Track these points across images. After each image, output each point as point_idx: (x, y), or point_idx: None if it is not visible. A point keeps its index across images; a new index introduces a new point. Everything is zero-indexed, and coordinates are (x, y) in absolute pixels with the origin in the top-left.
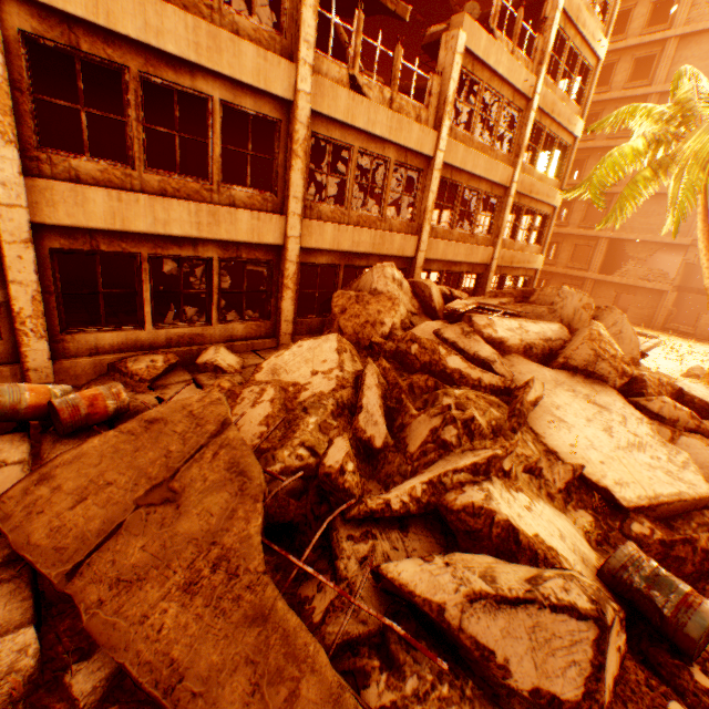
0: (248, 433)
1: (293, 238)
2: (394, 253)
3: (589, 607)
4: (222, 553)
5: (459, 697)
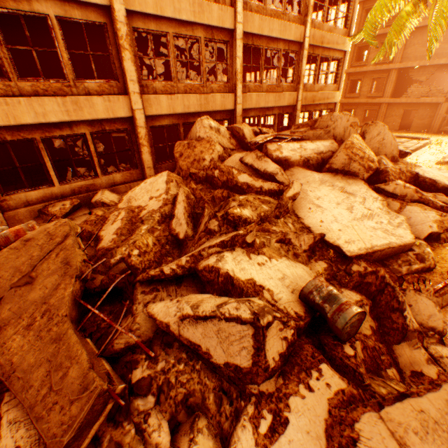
0: (107, 240)
1: (138, 110)
2: (218, 108)
3: (249, 317)
4: (48, 308)
5: (191, 370)
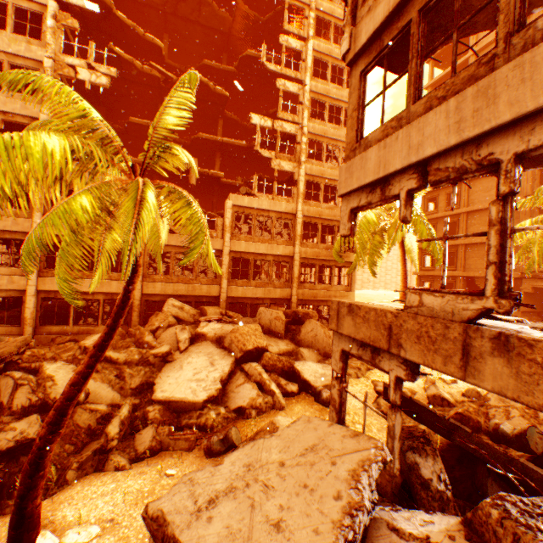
0: None
1: (138, 290)
2: (204, 294)
3: (18, 377)
4: None
5: None
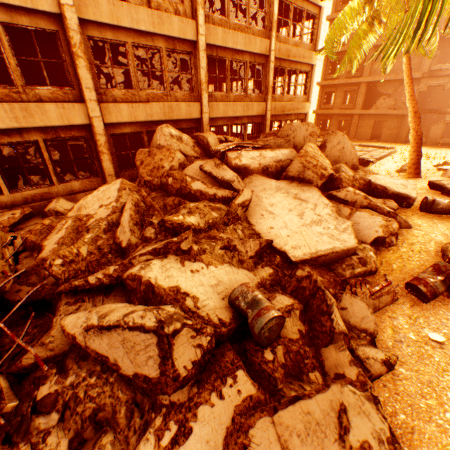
0: (47, 250)
1: (96, 118)
2: (184, 117)
3: (153, 325)
4: None
5: (103, 383)
